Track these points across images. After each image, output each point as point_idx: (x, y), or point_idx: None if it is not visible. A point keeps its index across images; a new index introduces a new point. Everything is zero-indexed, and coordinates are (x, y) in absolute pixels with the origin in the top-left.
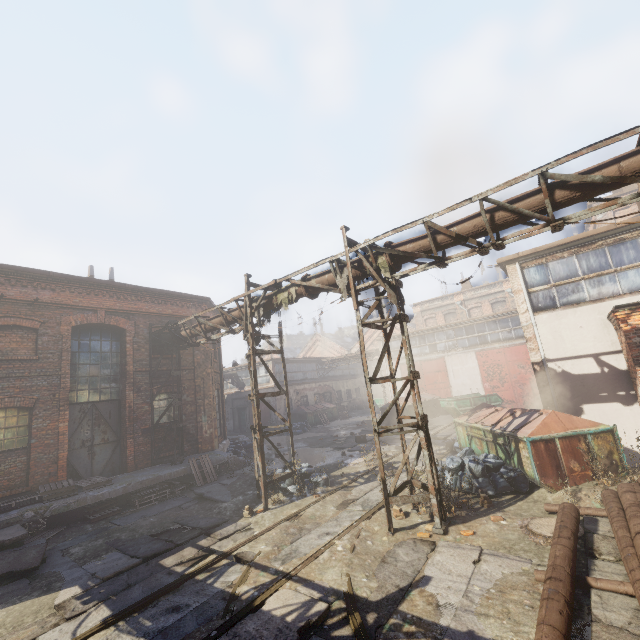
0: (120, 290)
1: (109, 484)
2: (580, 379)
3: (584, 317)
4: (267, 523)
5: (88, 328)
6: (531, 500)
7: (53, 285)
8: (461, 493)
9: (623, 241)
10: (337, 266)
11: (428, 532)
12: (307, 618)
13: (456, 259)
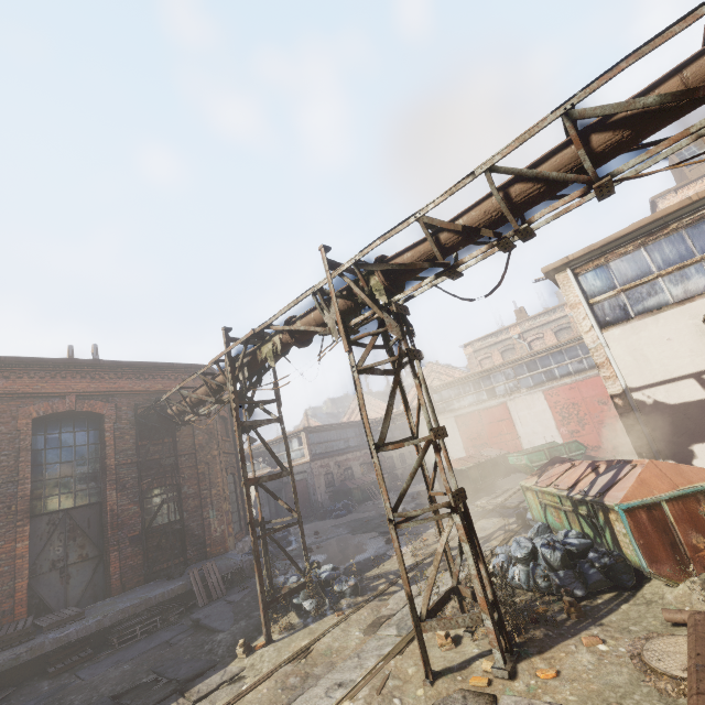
0: (94, 368)
1: (79, 618)
2: (681, 410)
3: (671, 325)
4: (266, 666)
5: (57, 418)
6: (641, 600)
7: (6, 372)
8: (537, 594)
9: (704, 218)
10: (321, 298)
11: (487, 675)
12: None
13: (471, 263)
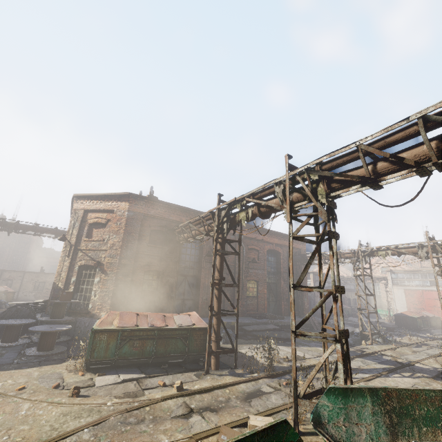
0: (279, 235)
1: (284, 318)
2: None
3: None
4: (377, 349)
5: (267, 250)
6: None
7: (262, 233)
8: None
9: None
10: (420, 246)
11: None
12: (438, 370)
13: None
